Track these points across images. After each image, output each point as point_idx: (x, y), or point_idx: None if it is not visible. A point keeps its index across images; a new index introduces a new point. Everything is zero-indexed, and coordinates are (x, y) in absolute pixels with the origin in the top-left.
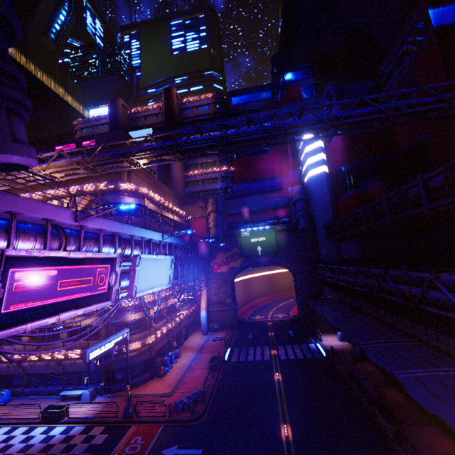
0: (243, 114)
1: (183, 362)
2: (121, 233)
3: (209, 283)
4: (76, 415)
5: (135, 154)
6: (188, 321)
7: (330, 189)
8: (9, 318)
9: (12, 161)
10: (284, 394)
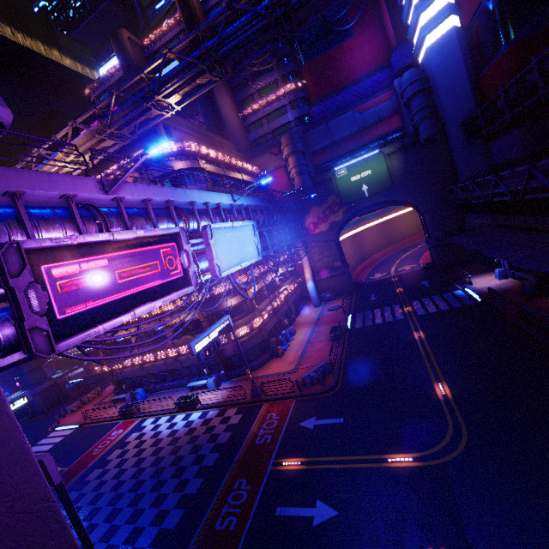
0: None
1: (300, 339)
2: (176, 202)
3: (308, 249)
4: (207, 402)
5: (160, 91)
6: (294, 297)
7: (467, 56)
8: (72, 323)
9: None
10: (430, 352)
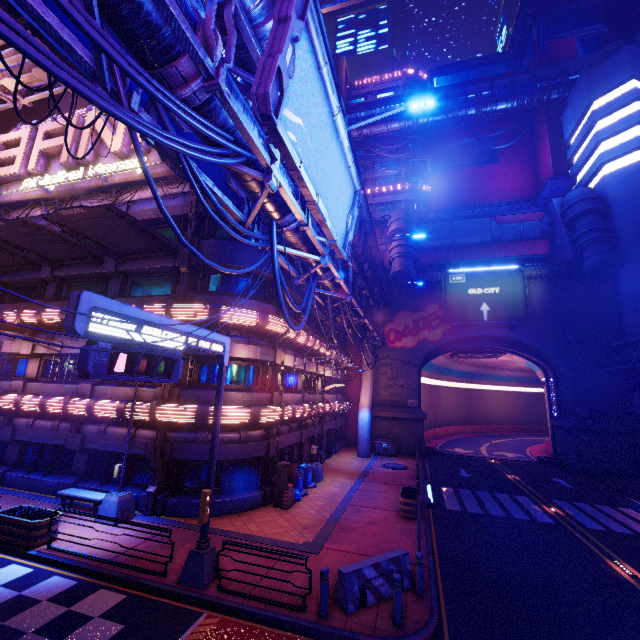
0: (461, 86)
1: (330, 490)
2: None
3: (376, 365)
4: (70, 545)
5: None
6: (333, 425)
7: None
8: None
9: None
10: None
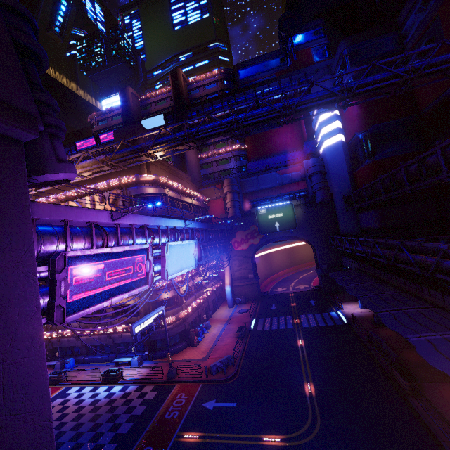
0: (252, 87)
1: (213, 333)
2: (149, 225)
3: (231, 260)
4: (129, 377)
5: (152, 148)
6: (214, 296)
7: (348, 158)
8: (76, 304)
9: (59, 178)
10: (306, 358)
